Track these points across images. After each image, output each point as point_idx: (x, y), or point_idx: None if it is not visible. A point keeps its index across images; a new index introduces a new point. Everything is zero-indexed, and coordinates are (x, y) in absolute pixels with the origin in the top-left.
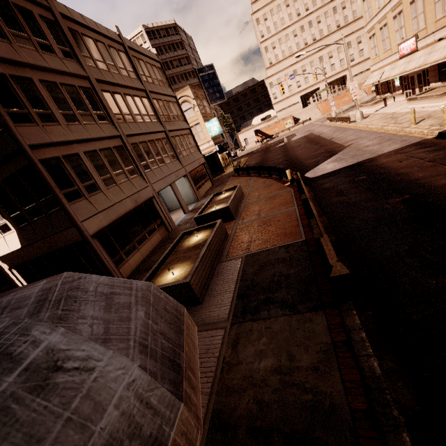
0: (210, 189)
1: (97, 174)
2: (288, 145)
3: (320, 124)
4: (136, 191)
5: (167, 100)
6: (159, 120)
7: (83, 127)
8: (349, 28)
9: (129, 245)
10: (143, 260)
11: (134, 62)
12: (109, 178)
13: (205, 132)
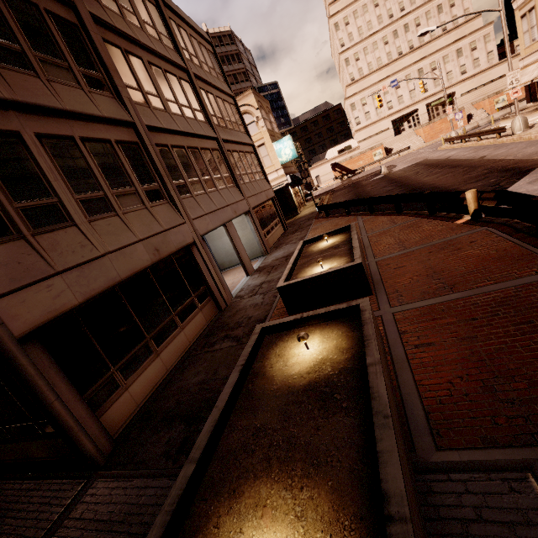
0: (282, 237)
1: (69, 186)
2: (392, 175)
3: (430, 150)
4: (159, 231)
5: (221, 97)
6: (208, 121)
7: (45, 84)
8: (459, 31)
9: (134, 347)
10: (166, 381)
11: (171, 24)
12: (98, 199)
13: (273, 156)
